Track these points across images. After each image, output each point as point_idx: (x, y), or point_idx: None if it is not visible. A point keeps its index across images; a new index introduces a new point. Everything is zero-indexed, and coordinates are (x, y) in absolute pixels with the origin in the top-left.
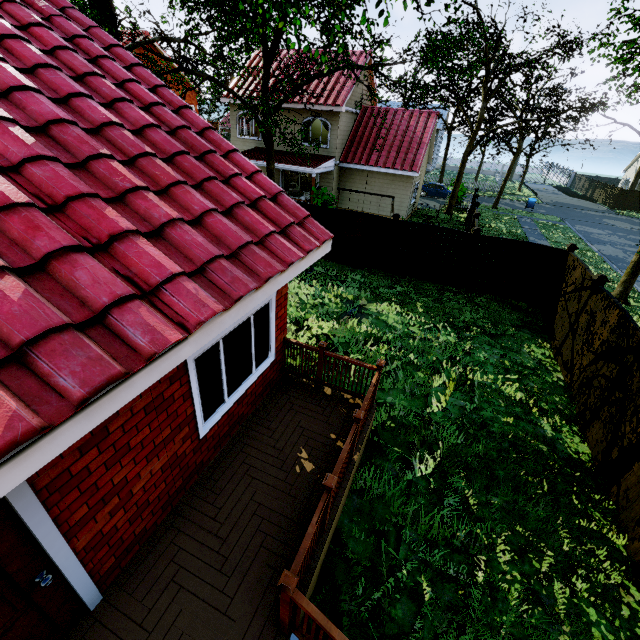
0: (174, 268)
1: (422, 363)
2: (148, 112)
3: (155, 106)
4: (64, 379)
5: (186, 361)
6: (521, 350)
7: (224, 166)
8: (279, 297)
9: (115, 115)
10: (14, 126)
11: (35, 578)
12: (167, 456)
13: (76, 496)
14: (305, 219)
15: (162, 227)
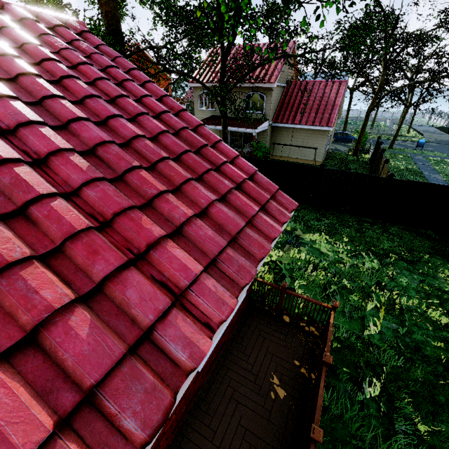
0: (196, 268)
1: (354, 287)
2: (158, 119)
3: (163, 114)
4: (128, 421)
5: None
6: (437, 275)
7: (215, 157)
8: None
9: (138, 126)
10: (73, 154)
11: None
12: None
13: None
14: (276, 192)
15: (181, 225)
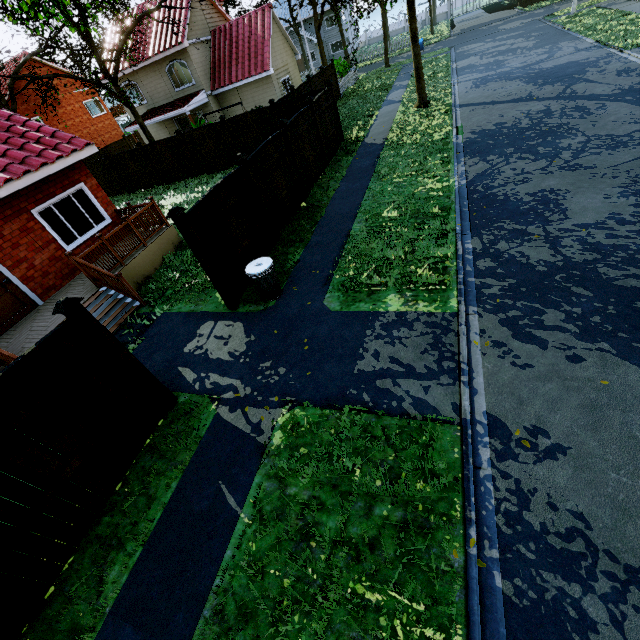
0: None
1: None
2: None
3: None
4: None
5: (32, 213)
6: None
7: (19, 130)
8: (91, 186)
9: None
10: None
11: (3, 281)
12: (49, 255)
13: (3, 256)
14: (71, 140)
15: None
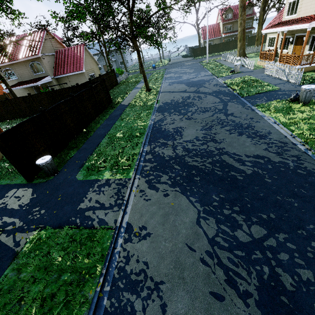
0: None
1: None
2: None
3: None
4: None
5: None
6: None
7: None
8: None
9: None
10: None
11: None
12: None
13: None
14: None
15: None
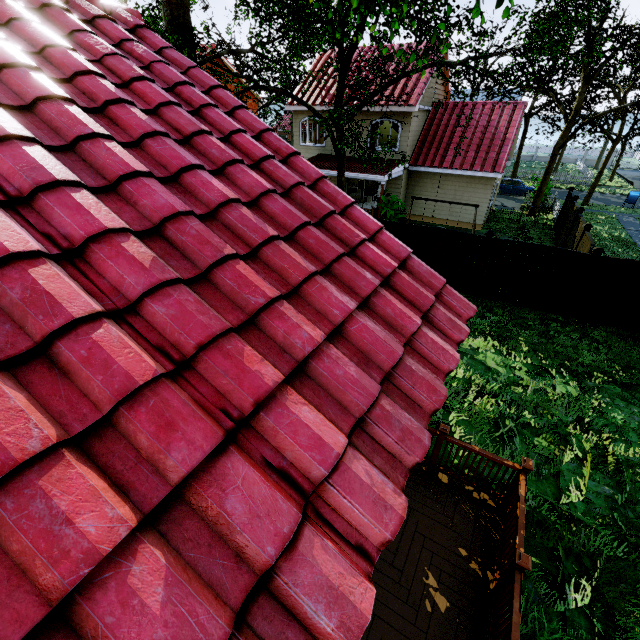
0: (337, 441)
1: (541, 425)
2: (258, 169)
3: (265, 161)
4: None
5: None
6: None
7: (348, 232)
8: None
9: (227, 183)
10: (127, 238)
11: None
12: None
13: None
14: (442, 289)
15: (306, 359)
